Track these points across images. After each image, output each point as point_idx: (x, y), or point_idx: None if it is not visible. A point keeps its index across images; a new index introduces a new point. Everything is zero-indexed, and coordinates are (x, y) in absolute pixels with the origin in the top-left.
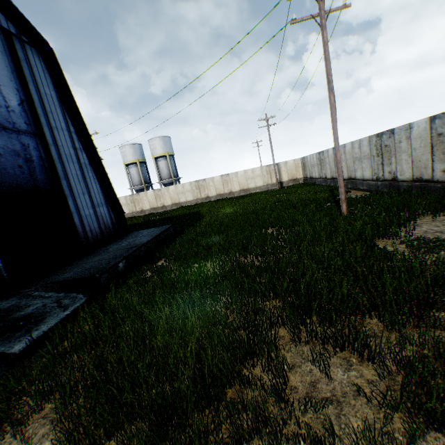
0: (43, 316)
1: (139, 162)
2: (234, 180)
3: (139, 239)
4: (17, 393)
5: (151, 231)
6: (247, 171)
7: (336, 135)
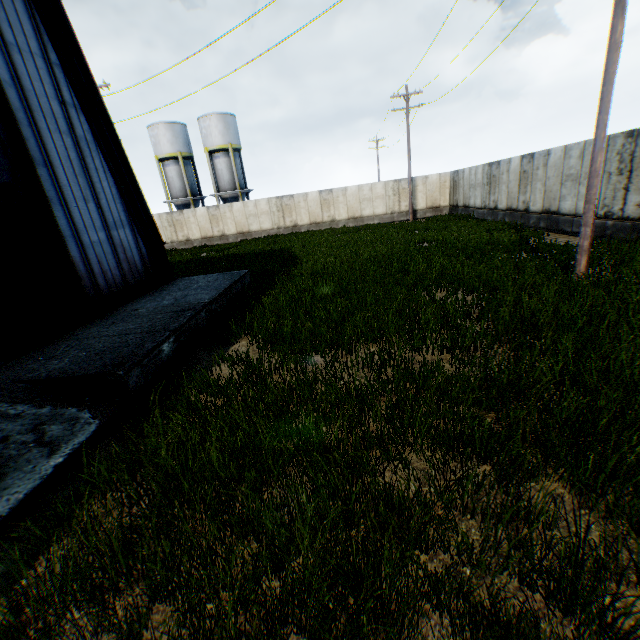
0: None
1: (182, 157)
2: (340, 201)
3: (194, 294)
4: None
5: (214, 279)
6: (363, 187)
7: (604, 117)
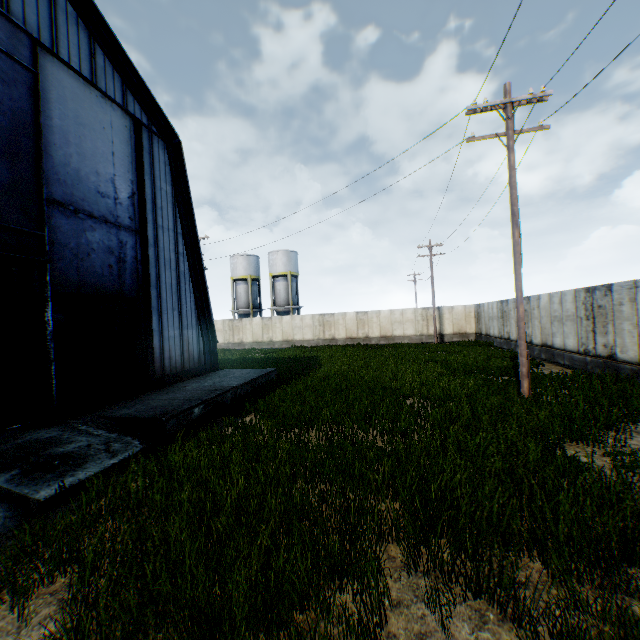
0: (84, 458)
1: (251, 278)
2: (374, 321)
3: (228, 380)
4: (28, 554)
5: (247, 372)
6: (395, 312)
7: (518, 283)
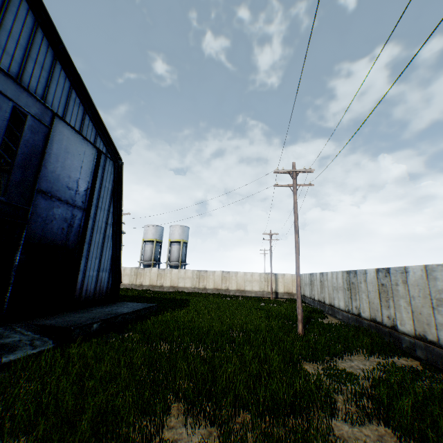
0: (16, 347)
1: (156, 241)
2: (233, 279)
3: (122, 309)
4: None
5: (136, 305)
6: (247, 273)
7: (297, 264)
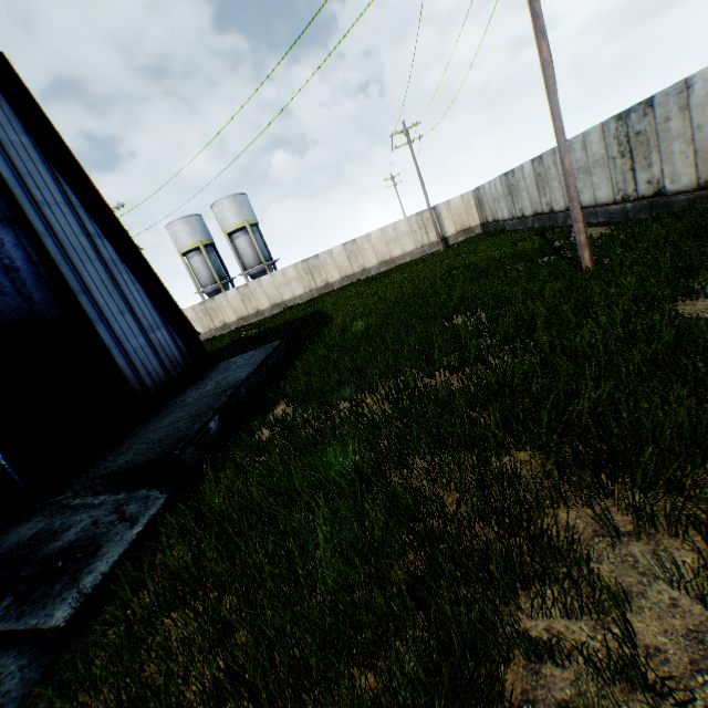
0: (96, 542)
1: (203, 246)
2: (366, 248)
3: (233, 374)
4: None
5: (250, 356)
6: (386, 229)
7: (559, 123)
